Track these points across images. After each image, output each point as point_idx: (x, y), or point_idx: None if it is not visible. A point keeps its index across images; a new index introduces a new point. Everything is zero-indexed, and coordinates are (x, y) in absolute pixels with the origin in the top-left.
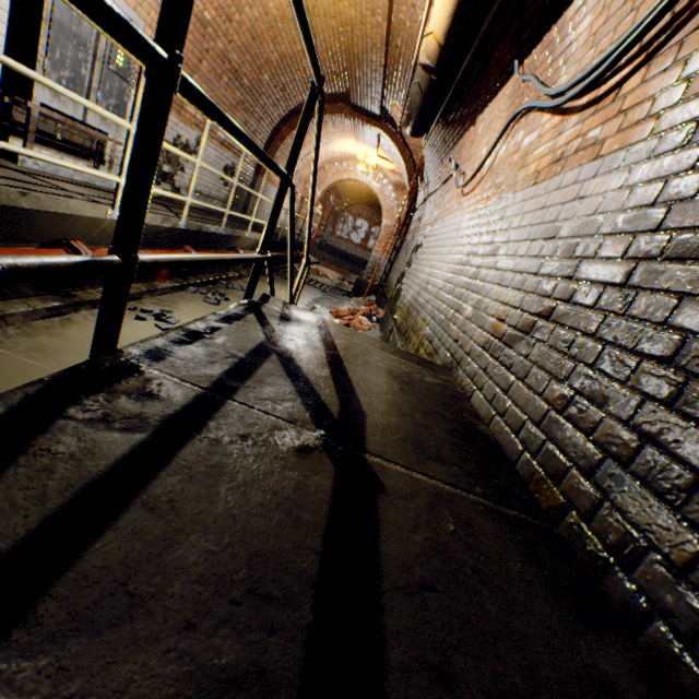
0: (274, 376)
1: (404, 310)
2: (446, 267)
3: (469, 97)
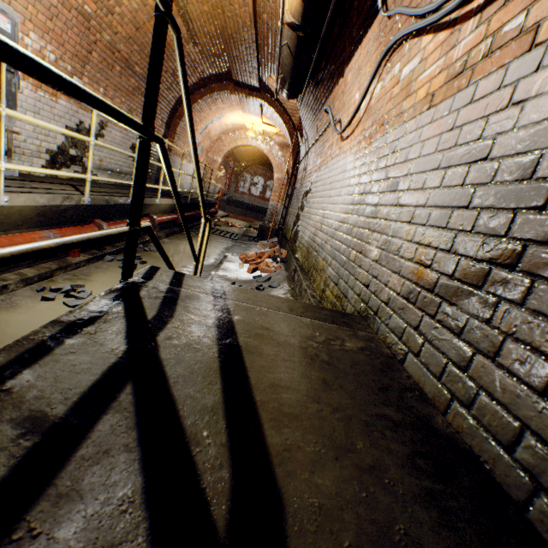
0: (110, 454)
1: (304, 250)
2: (338, 207)
3: (334, 53)
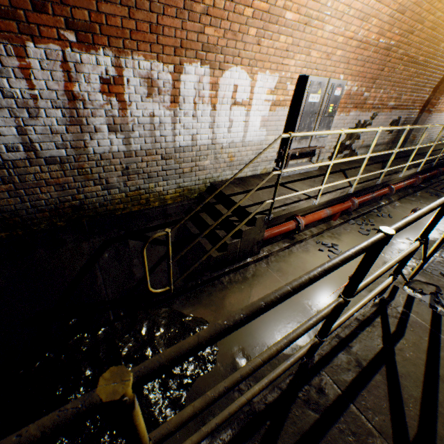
0: (378, 388)
1: None
2: None
3: None
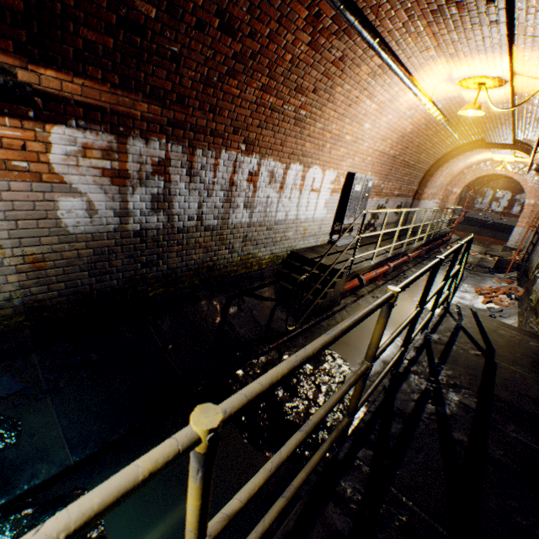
0: (463, 336)
1: (537, 295)
2: None
3: None
